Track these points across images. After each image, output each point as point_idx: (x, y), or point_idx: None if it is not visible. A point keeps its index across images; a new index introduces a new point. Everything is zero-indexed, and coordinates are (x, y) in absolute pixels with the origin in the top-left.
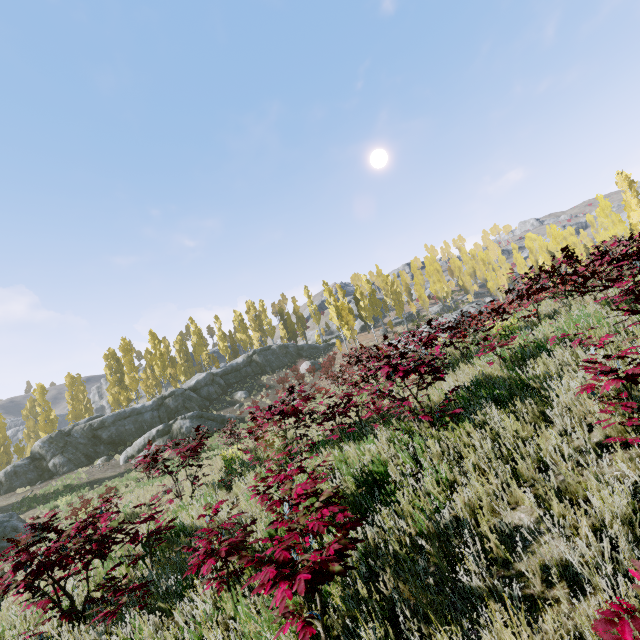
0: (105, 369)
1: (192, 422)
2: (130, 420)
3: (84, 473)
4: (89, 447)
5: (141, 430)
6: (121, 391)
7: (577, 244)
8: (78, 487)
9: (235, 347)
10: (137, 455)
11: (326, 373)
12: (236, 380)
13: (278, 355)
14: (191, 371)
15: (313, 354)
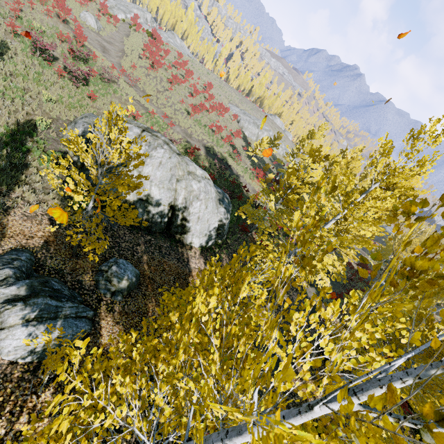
0: None
1: None
2: None
3: None
4: None
5: None
6: None
7: None
8: None
9: None
10: None
11: None
12: None
13: None
14: None
15: None
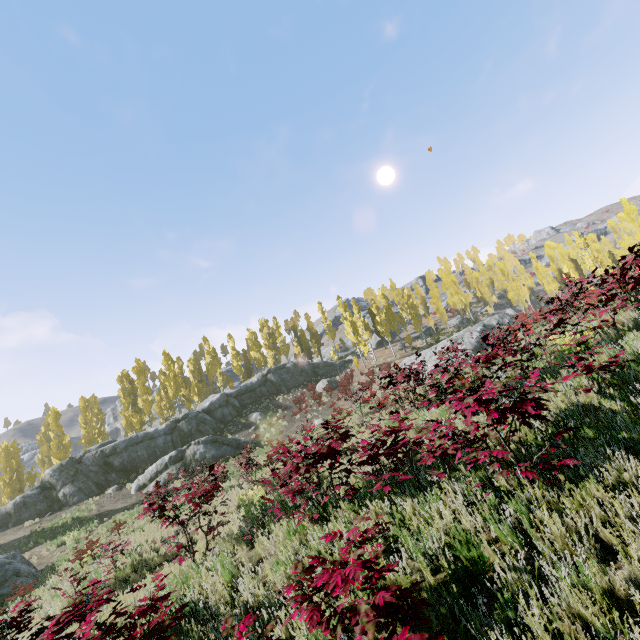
0: (119, 391)
1: (206, 447)
2: (142, 445)
3: (94, 504)
4: (100, 475)
5: (154, 456)
6: (134, 414)
7: (601, 251)
8: (87, 520)
9: (249, 366)
10: (149, 484)
11: (344, 392)
12: (251, 401)
13: (293, 374)
14: (205, 391)
15: (329, 372)
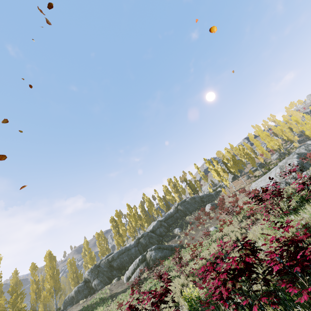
0: (111, 227)
1: (155, 252)
2: (125, 254)
3: (108, 289)
4: (109, 272)
5: (131, 259)
6: (119, 238)
7: None
8: (106, 299)
9: (167, 203)
10: (131, 276)
11: (222, 209)
12: (172, 222)
13: (191, 203)
14: (149, 220)
15: (210, 199)
